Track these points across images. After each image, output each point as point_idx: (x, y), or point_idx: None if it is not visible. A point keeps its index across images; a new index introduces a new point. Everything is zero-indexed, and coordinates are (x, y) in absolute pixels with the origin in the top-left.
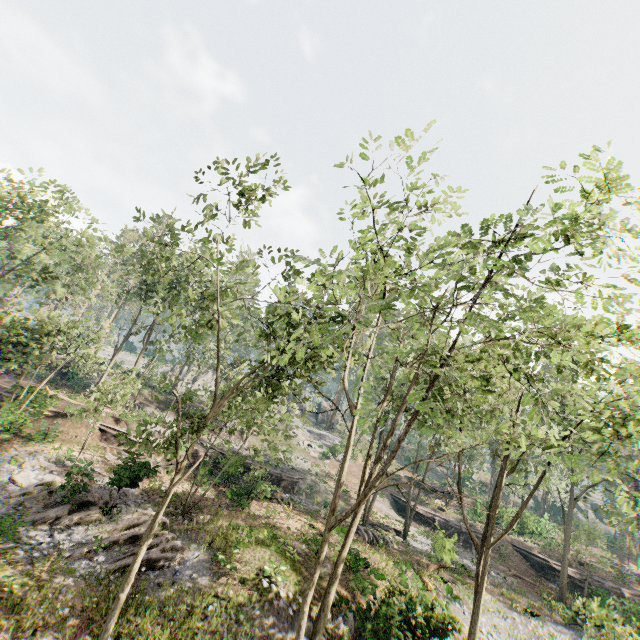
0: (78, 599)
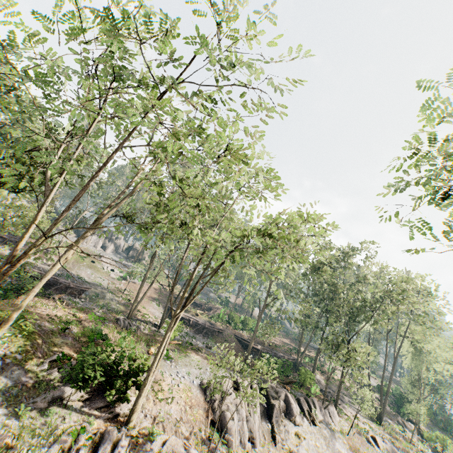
0: None
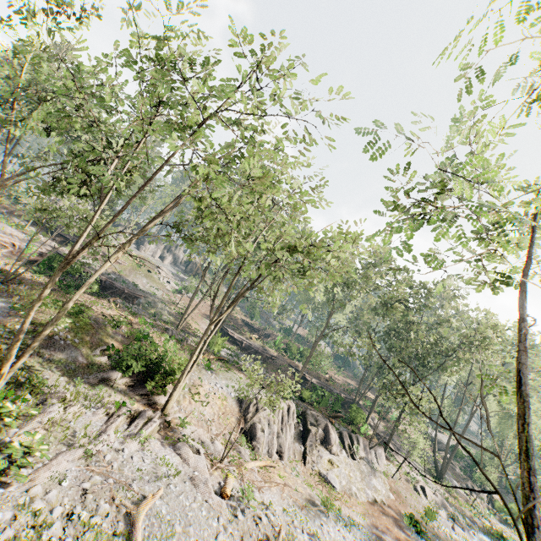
0: None
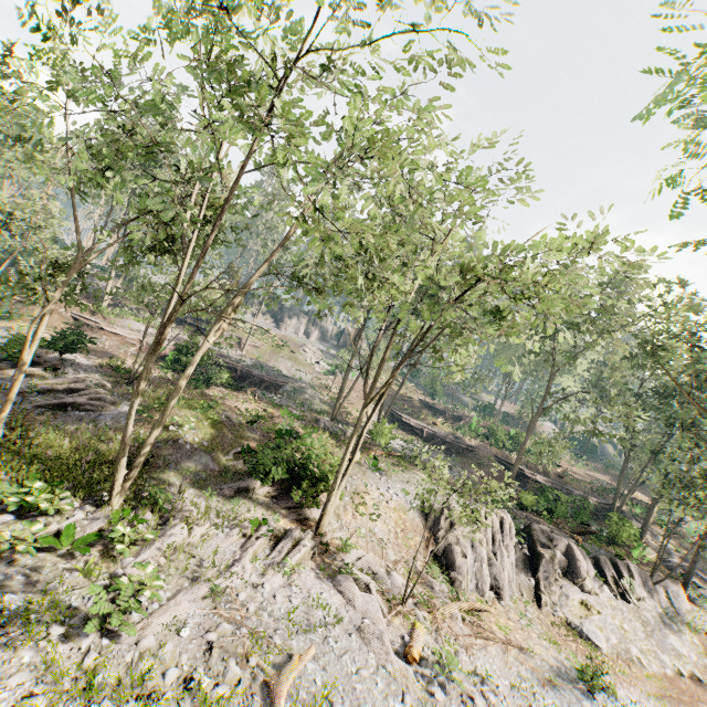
0: None
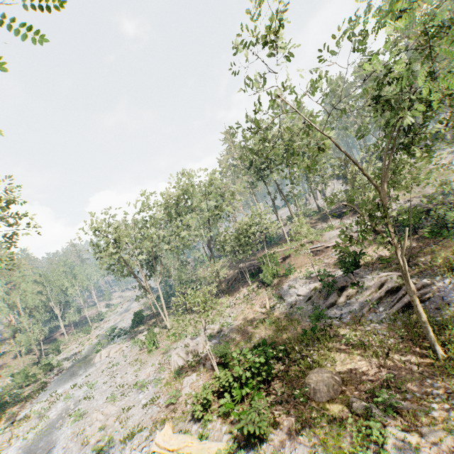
0: (391, 333)
